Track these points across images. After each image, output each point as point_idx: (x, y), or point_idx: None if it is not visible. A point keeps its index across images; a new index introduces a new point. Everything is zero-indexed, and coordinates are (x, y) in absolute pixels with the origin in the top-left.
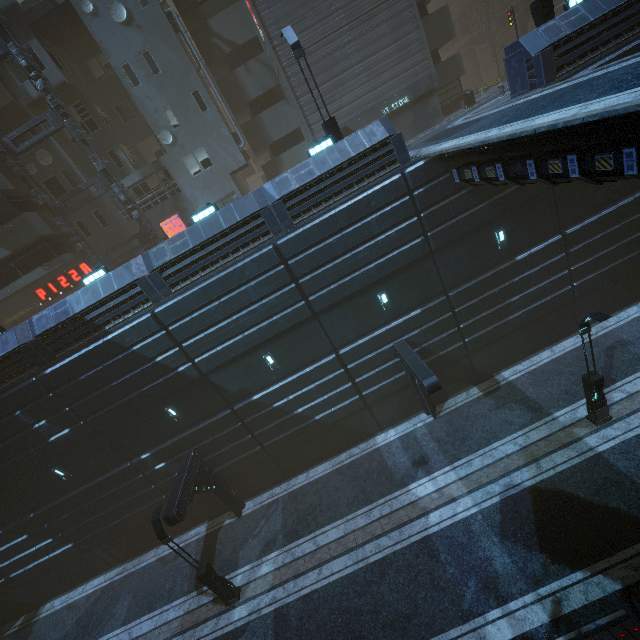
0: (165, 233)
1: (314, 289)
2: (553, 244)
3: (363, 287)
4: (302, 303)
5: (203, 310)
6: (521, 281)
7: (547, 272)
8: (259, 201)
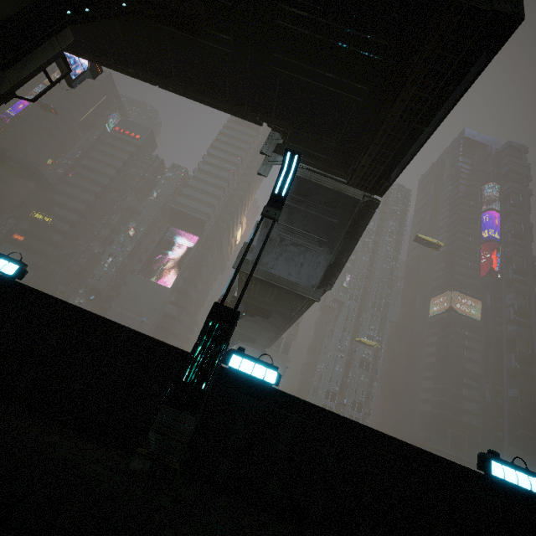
0: None
1: None
2: None
3: None
4: None
5: None
6: None
7: None
8: None
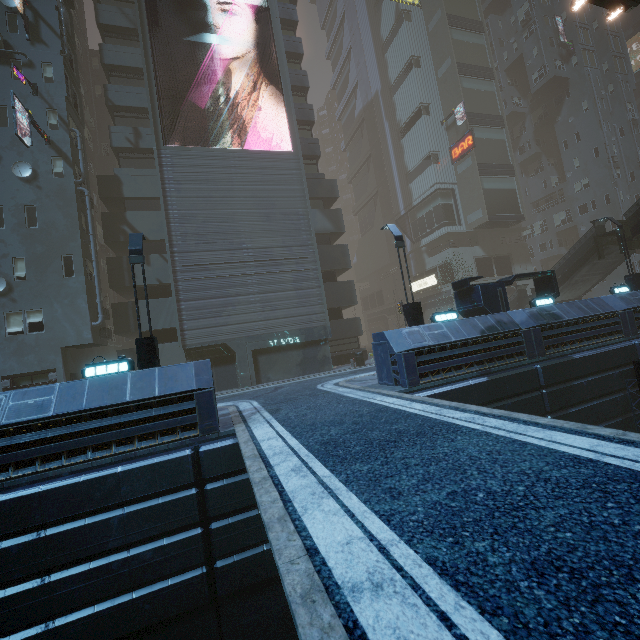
0: None
1: None
2: None
3: None
4: None
5: None
6: None
7: None
8: None
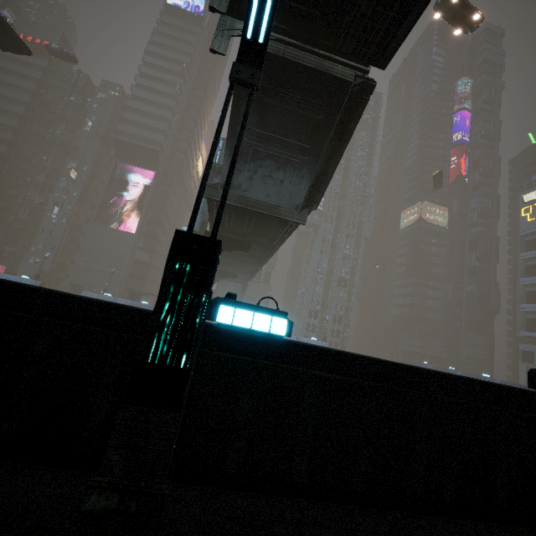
0: None
1: None
2: None
3: None
4: None
5: None
6: None
7: None
8: None
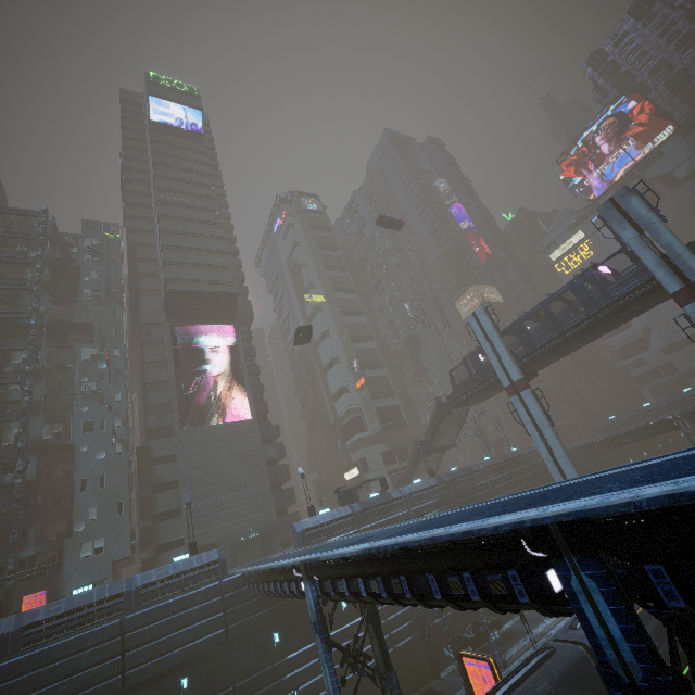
0: (22, 606)
1: (134, 663)
2: (311, 648)
3: (172, 667)
4: (119, 676)
5: (35, 671)
6: (290, 679)
7: (308, 673)
8: (127, 585)
